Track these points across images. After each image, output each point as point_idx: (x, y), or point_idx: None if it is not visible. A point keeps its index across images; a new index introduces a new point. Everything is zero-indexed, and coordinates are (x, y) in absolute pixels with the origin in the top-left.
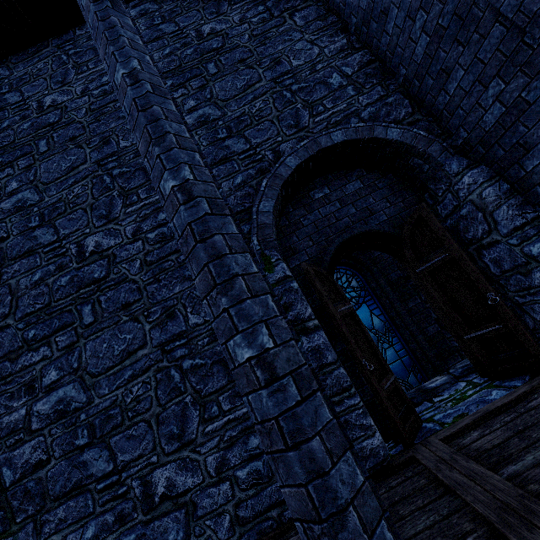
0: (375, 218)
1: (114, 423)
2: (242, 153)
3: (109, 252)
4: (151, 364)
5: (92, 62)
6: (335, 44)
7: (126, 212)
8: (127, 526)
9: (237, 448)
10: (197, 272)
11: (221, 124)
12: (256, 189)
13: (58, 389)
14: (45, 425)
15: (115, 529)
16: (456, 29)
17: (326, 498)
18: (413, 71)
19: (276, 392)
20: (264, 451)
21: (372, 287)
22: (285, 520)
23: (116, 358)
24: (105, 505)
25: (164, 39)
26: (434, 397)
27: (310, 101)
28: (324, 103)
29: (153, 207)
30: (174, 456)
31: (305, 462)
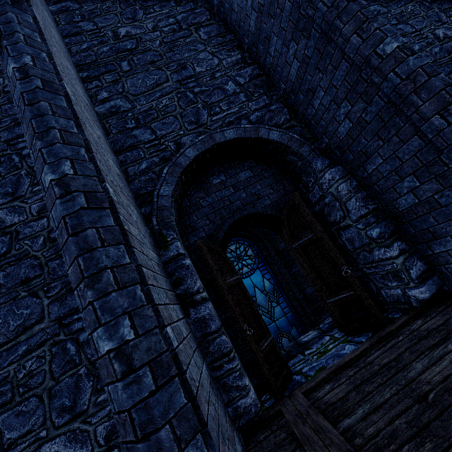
0: (261, 202)
1: (3, 400)
2: (148, 143)
3: (12, 229)
4: (47, 339)
5: None
6: (231, 57)
7: (33, 190)
8: None
9: None
10: (69, 263)
11: (130, 115)
12: (159, 175)
13: None
14: None
15: None
16: (317, 60)
17: None
18: (289, 87)
19: (131, 384)
20: None
21: (264, 255)
22: None
23: (11, 333)
24: None
25: (82, 35)
26: (305, 350)
27: (209, 103)
28: (220, 105)
29: None
30: (64, 429)
31: None
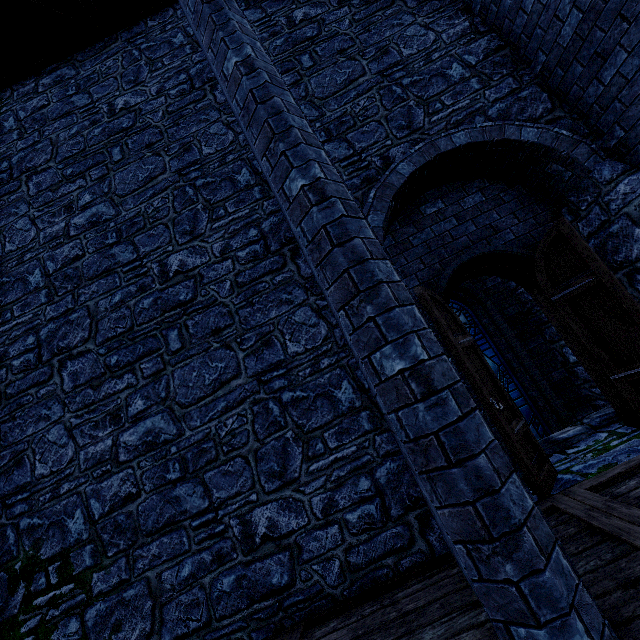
0: (500, 238)
1: (208, 457)
2: (344, 160)
3: (195, 272)
4: (246, 396)
5: (167, 58)
6: (455, 28)
7: (213, 227)
8: (226, 567)
9: (346, 489)
10: (331, 280)
11: (319, 126)
12: (362, 201)
13: (146, 419)
14: (133, 457)
15: (213, 569)
16: (620, 2)
17: (496, 517)
18: (555, 57)
19: (434, 406)
20: (377, 494)
21: (484, 323)
22: (402, 569)
23: (208, 388)
24: (201, 543)
25: None
26: (566, 449)
27: (424, 97)
28: (442, 99)
29: (243, 222)
30: (275, 495)
31: (471, 480)
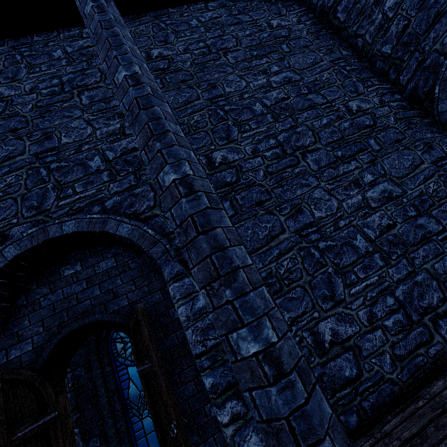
0: (117, 303)
1: None
2: None
3: None
4: None
5: None
6: (108, 127)
7: None
8: None
9: None
10: None
11: None
12: None
13: None
14: None
15: None
16: None
17: None
18: None
19: None
20: None
21: None
22: None
23: None
24: None
25: None
26: None
27: (62, 182)
28: (75, 186)
29: None
30: None
31: None
